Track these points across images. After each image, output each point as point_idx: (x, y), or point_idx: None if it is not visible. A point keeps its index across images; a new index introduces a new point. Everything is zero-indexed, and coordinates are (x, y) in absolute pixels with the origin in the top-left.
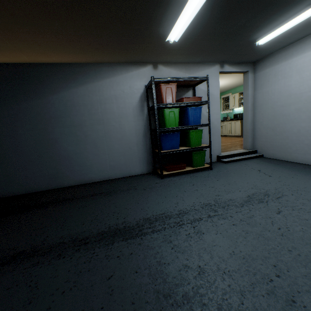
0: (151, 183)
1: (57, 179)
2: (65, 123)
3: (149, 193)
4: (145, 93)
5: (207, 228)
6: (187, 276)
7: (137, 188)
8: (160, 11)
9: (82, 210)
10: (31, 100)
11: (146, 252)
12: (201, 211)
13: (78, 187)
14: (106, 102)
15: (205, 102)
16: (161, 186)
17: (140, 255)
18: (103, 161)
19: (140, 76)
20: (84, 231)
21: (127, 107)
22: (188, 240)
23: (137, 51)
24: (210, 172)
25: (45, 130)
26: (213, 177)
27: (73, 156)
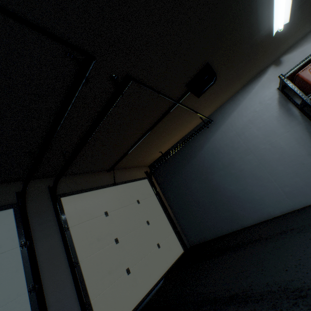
0: None
1: (234, 220)
2: (218, 167)
3: None
4: (281, 95)
5: None
6: None
7: None
8: (249, 26)
9: (276, 252)
10: (190, 162)
11: None
12: None
13: (259, 226)
14: (243, 132)
15: None
16: None
17: None
18: (272, 190)
19: (265, 85)
20: (291, 279)
21: (268, 123)
22: None
23: (247, 70)
24: None
25: (207, 180)
26: None
27: (238, 194)
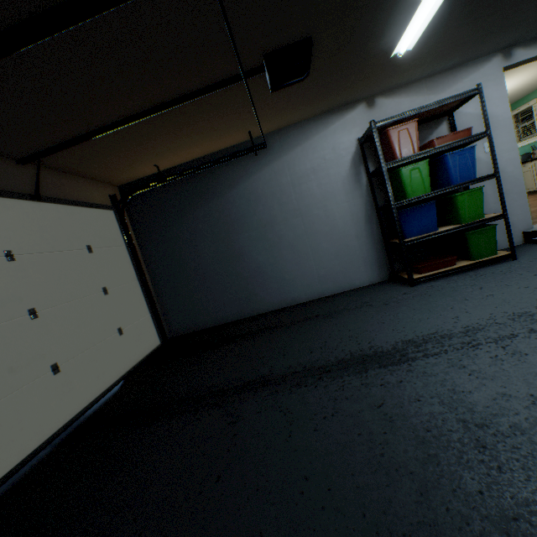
0: (395, 295)
1: (250, 304)
2: (250, 224)
3: (396, 308)
4: (358, 151)
5: (532, 347)
6: (510, 405)
7: (372, 304)
8: (380, 18)
9: (300, 337)
10: (209, 203)
11: (424, 379)
12: (511, 325)
13: (280, 312)
14: (300, 182)
15: (480, 136)
16: (415, 297)
17: (415, 383)
18: (307, 270)
19: (347, 126)
20: (316, 359)
21: (333, 182)
22: (496, 364)
23: (340, 91)
24: (512, 264)
25: (228, 240)
26: (523, 271)
27: (266, 269)
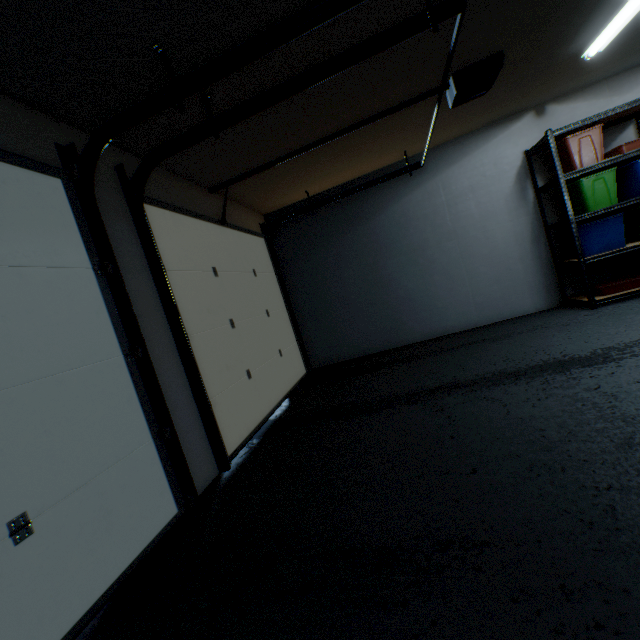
0: (574, 318)
1: (396, 334)
2: (399, 249)
3: (581, 327)
4: (524, 165)
5: None
6: None
7: (548, 327)
8: (575, 25)
9: (473, 356)
10: (356, 229)
11: (639, 370)
12: None
13: (433, 341)
14: (456, 202)
15: None
16: (601, 317)
17: (630, 373)
18: (462, 297)
19: (512, 139)
20: (504, 368)
21: (494, 200)
22: None
23: (510, 101)
24: None
25: (375, 266)
26: None
27: (416, 297)
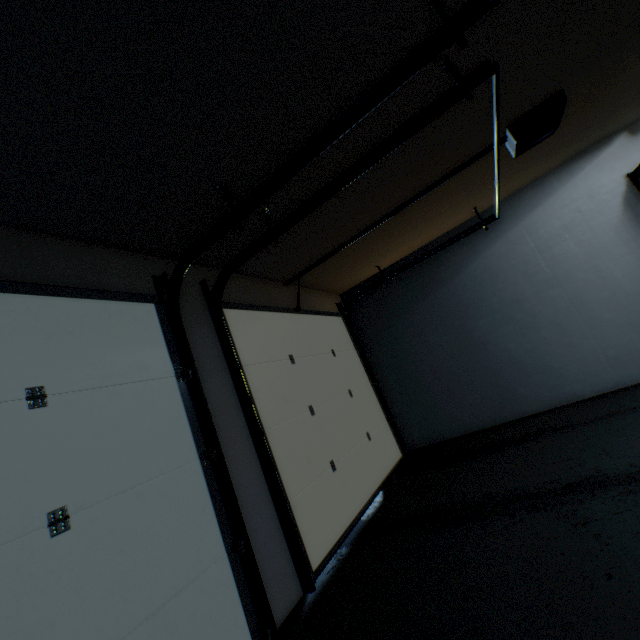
0: None
1: (505, 404)
2: (489, 307)
3: None
4: (630, 189)
5: None
6: None
7: None
8: None
9: (621, 434)
10: (434, 293)
11: None
12: None
13: (557, 412)
14: (549, 246)
15: None
16: None
17: None
18: (585, 353)
19: (604, 166)
20: None
21: (599, 234)
22: None
23: (590, 130)
24: None
25: (464, 329)
26: None
27: (521, 358)
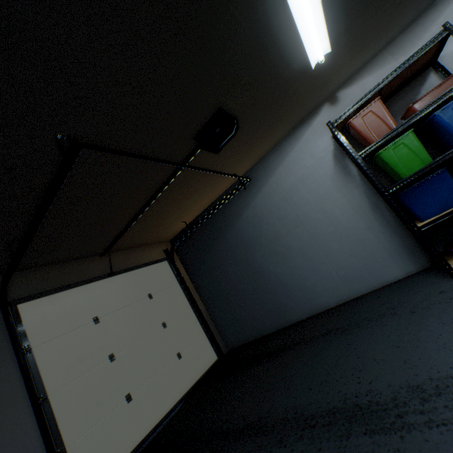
0: (428, 296)
1: (281, 314)
2: (261, 243)
3: (422, 320)
4: (337, 147)
5: None
6: None
7: (396, 312)
8: (272, 57)
9: (310, 363)
10: (226, 235)
11: None
12: None
13: (309, 322)
14: (291, 195)
15: None
16: (452, 298)
17: None
18: (325, 274)
19: (317, 130)
20: (310, 402)
21: (321, 184)
22: None
23: (291, 111)
24: None
25: (247, 260)
26: None
27: (286, 280)
